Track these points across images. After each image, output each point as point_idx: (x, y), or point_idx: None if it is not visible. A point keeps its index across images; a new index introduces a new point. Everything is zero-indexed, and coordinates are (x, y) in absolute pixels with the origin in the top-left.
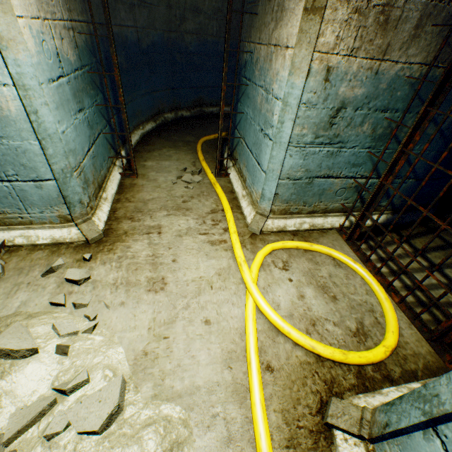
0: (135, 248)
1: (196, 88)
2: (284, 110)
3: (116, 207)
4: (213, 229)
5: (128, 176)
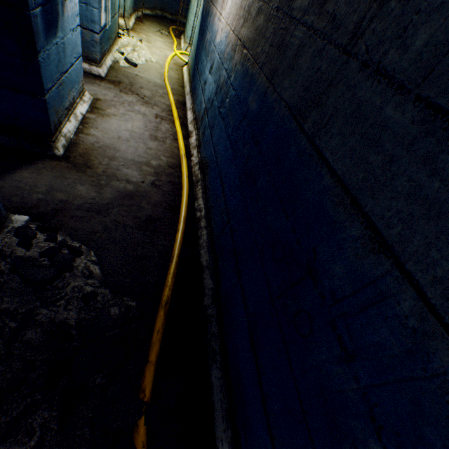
0: (142, 36)
1: (177, 2)
2: (195, 2)
3: (135, 27)
4: (169, 45)
5: (138, 22)
